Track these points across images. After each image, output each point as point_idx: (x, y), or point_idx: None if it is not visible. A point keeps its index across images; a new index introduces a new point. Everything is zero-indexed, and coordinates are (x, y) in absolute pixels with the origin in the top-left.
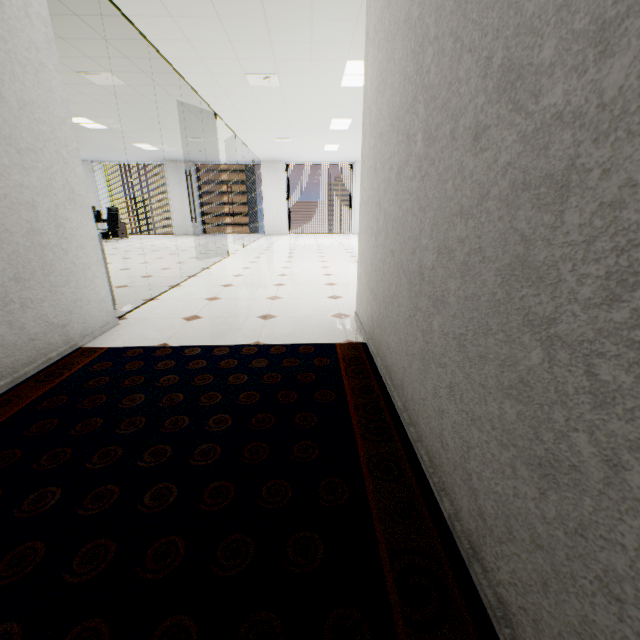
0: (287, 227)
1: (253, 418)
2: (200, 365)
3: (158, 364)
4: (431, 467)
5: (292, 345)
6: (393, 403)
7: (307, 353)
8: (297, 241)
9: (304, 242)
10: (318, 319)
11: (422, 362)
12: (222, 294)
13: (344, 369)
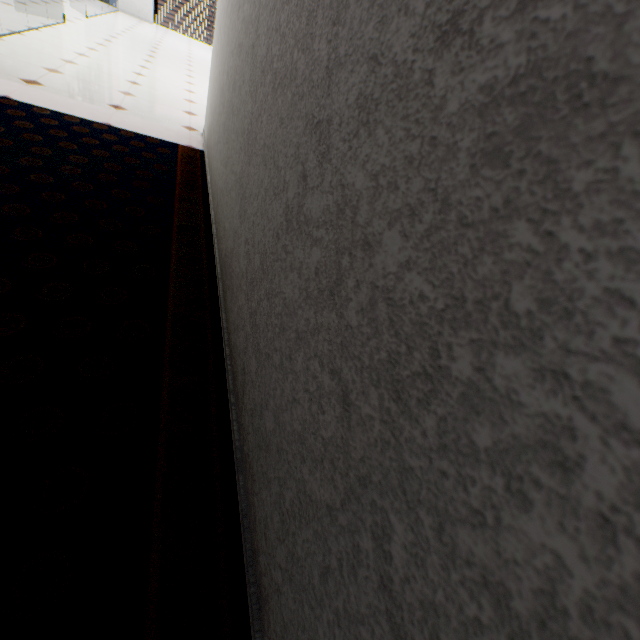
0: (152, 12)
1: (106, 164)
2: (53, 123)
3: (8, 111)
4: (212, 203)
5: (141, 135)
6: (207, 182)
7: (153, 143)
8: (164, 39)
9: (173, 44)
10: (169, 125)
11: (217, 146)
12: (64, 70)
13: (181, 160)
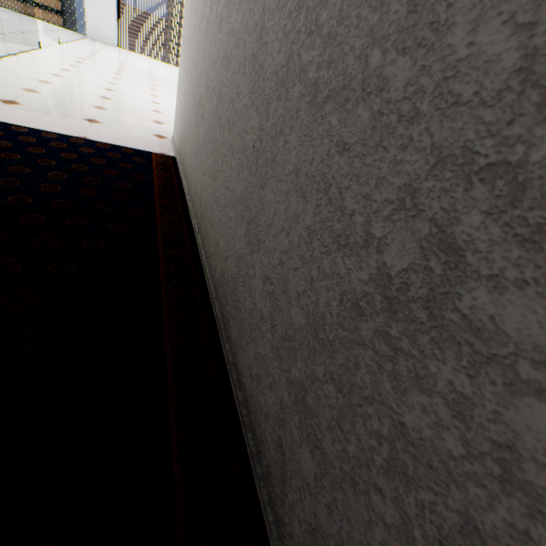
0: (116, 37)
1: (84, 178)
2: (31, 140)
3: None
4: (193, 210)
5: (116, 146)
6: (183, 188)
7: (128, 153)
8: (127, 59)
9: (136, 63)
10: (141, 134)
11: (195, 156)
12: (41, 89)
13: (156, 167)
